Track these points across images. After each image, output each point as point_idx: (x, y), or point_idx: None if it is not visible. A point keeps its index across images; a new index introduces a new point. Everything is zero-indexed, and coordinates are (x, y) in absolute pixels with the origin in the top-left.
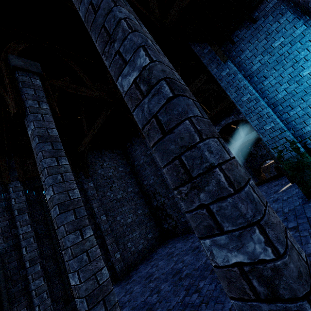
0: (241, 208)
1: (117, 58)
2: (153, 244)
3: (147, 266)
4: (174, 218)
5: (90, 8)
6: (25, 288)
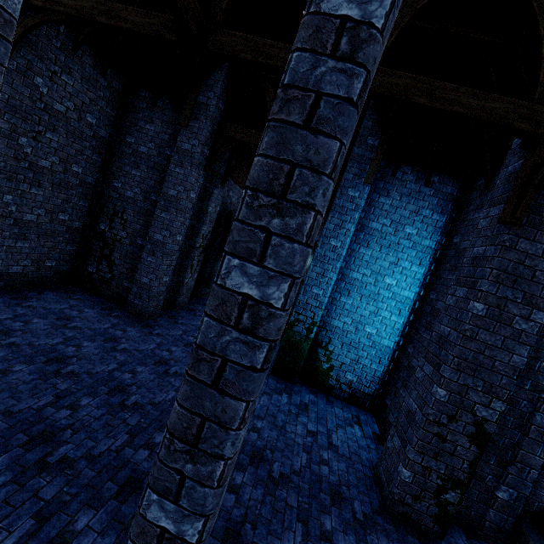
0: (209, 501)
1: (260, 236)
2: (45, 278)
3: (6, 309)
4: (115, 271)
5: (311, 97)
6: None
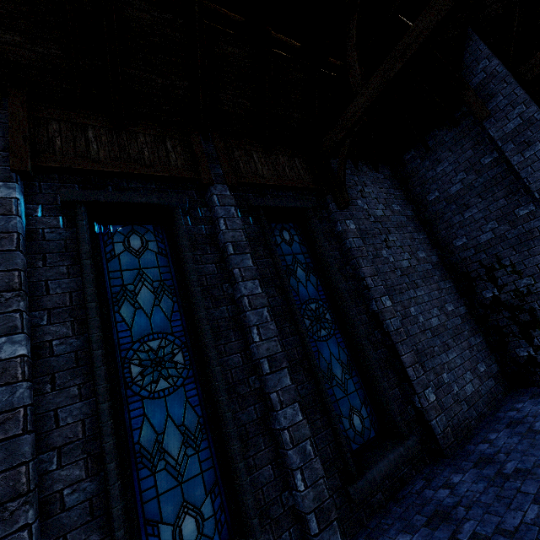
0: None
1: None
2: (492, 389)
3: (537, 442)
4: None
5: None
6: (262, 420)
